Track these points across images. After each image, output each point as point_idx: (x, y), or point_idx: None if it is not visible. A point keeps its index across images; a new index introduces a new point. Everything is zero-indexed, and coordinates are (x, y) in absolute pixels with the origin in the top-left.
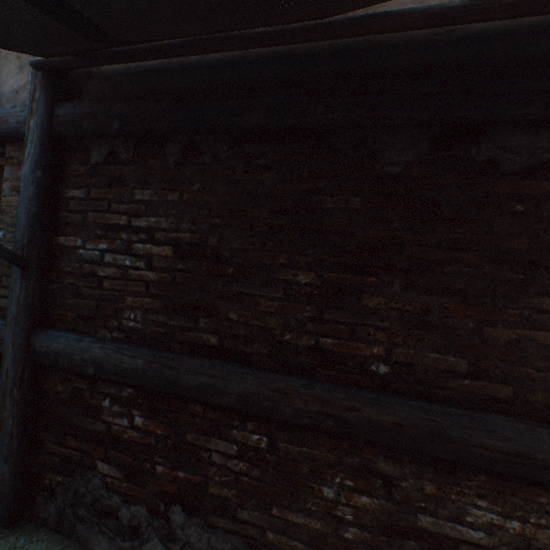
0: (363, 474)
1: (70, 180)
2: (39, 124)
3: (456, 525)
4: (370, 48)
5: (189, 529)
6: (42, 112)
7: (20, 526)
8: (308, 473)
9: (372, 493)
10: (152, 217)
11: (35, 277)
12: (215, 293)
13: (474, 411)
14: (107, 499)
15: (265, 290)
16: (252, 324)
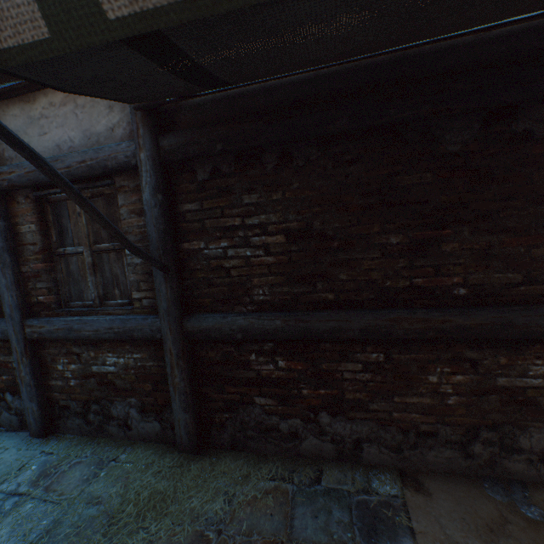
0: (456, 362)
1: (181, 197)
2: (149, 156)
3: (523, 379)
4: (424, 53)
5: (335, 425)
6: (149, 145)
7: (205, 452)
8: (416, 370)
9: (463, 373)
10: (262, 215)
11: (175, 278)
12: (325, 263)
13: (530, 305)
14: (268, 420)
15: (365, 253)
16: (359, 280)
